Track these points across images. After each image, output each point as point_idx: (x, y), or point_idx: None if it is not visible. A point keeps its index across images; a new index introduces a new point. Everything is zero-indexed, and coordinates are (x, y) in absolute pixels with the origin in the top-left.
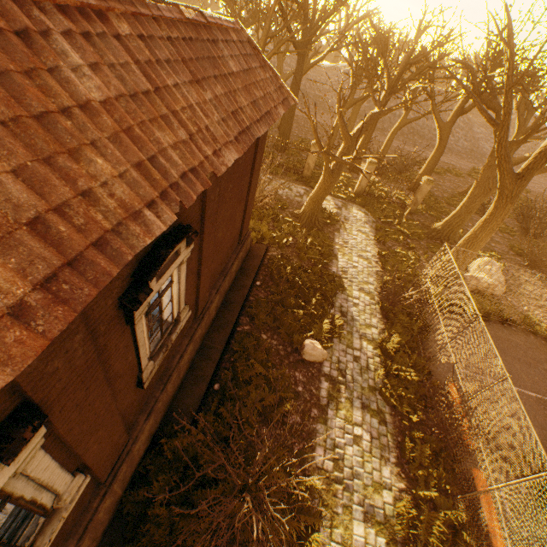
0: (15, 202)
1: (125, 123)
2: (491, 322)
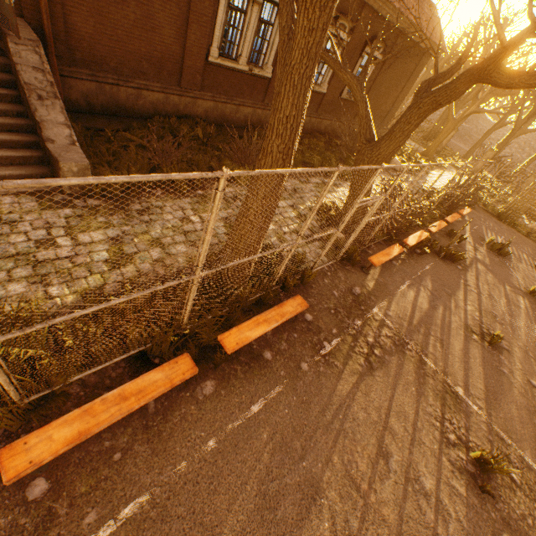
0: None
1: None
2: (529, 239)
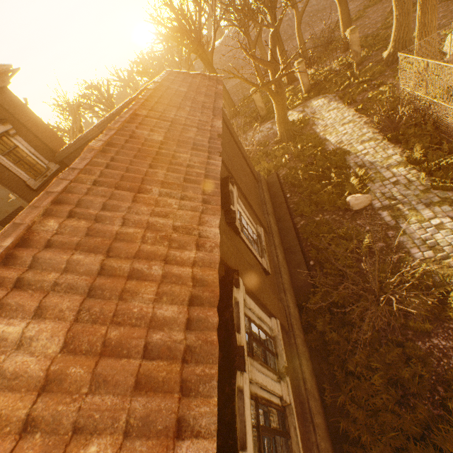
0: (176, 178)
1: (175, 140)
2: None
